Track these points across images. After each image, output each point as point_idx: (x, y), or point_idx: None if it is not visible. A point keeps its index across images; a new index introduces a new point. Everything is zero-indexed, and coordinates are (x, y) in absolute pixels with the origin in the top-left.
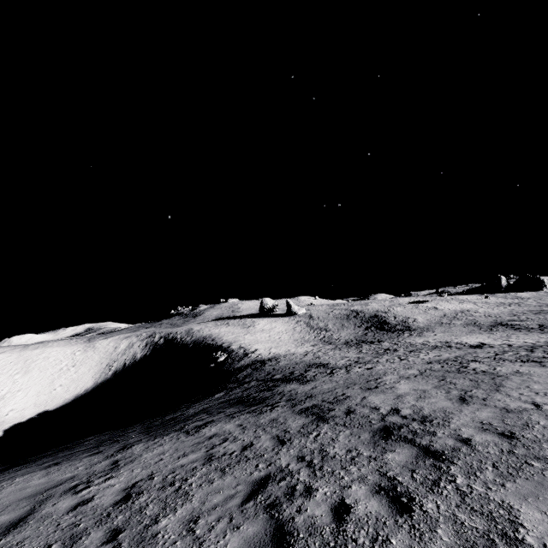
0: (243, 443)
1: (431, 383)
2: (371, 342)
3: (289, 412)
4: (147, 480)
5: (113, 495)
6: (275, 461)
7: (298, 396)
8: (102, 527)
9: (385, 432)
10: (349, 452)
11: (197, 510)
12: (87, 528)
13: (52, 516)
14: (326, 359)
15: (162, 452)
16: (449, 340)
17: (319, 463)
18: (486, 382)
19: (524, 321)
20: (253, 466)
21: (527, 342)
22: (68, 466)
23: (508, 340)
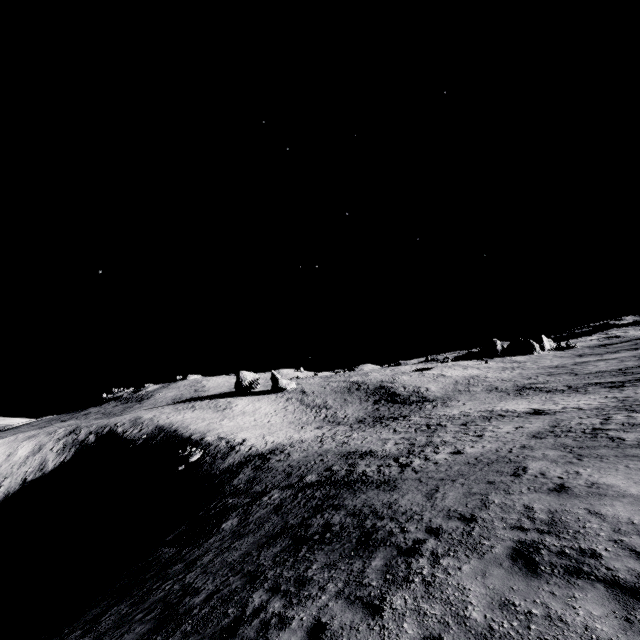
0: None
1: None
2: (392, 417)
3: (499, 571)
4: None
5: None
6: None
7: (437, 521)
8: None
9: None
10: None
11: None
12: None
13: None
14: (360, 444)
15: None
16: (489, 408)
17: None
18: None
19: (547, 383)
20: None
21: (591, 404)
22: None
23: (559, 403)
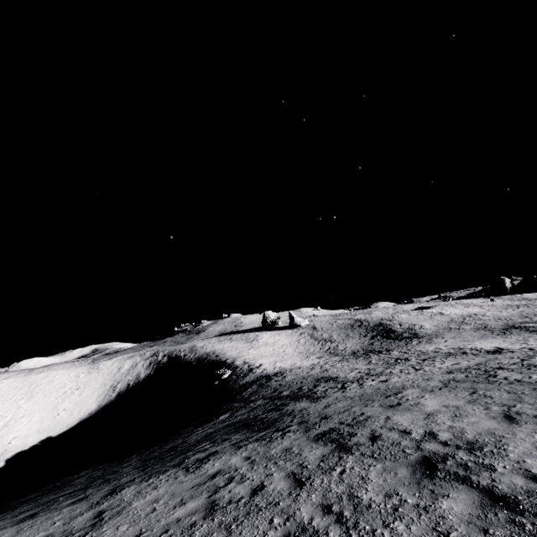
0: (252, 484)
1: (461, 397)
2: (379, 351)
3: (304, 439)
4: None
5: None
6: (294, 514)
7: (311, 418)
8: None
9: (427, 467)
10: (388, 498)
11: None
12: None
13: None
14: (335, 371)
15: (155, 498)
16: (461, 346)
17: (352, 517)
18: (528, 394)
19: None
20: (266, 521)
21: None
22: (45, 520)
23: (526, 343)
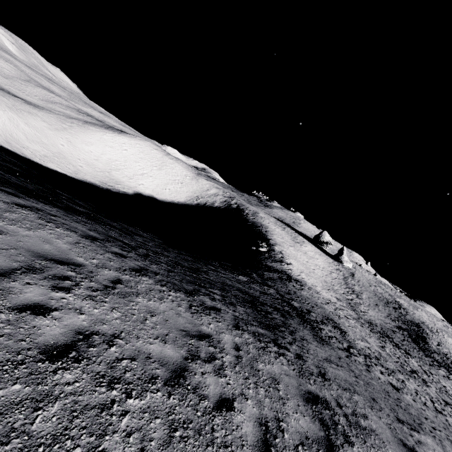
0: (225, 389)
1: None
2: (396, 344)
3: (294, 382)
4: (105, 342)
5: (63, 329)
6: None
7: (309, 360)
8: None
9: None
10: None
11: None
12: None
13: (3, 299)
14: (346, 325)
15: (153, 310)
16: None
17: None
18: None
19: None
20: None
21: None
22: (93, 250)
23: None
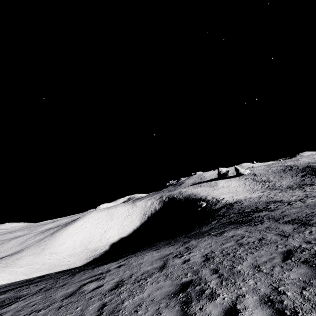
0: (256, 237)
1: None
2: (310, 184)
3: (276, 223)
4: (212, 253)
5: (199, 258)
6: (288, 244)
7: (275, 216)
8: (205, 268)
9: None
10: None
11: (255, 263)
12: (198, 269)
13: (176, 265)
14: (278, 198)
15: (208, 243)
16: None
17: None
18: None
19: None
20: (274, 246)
21: None
22: (165, 249)
23: None
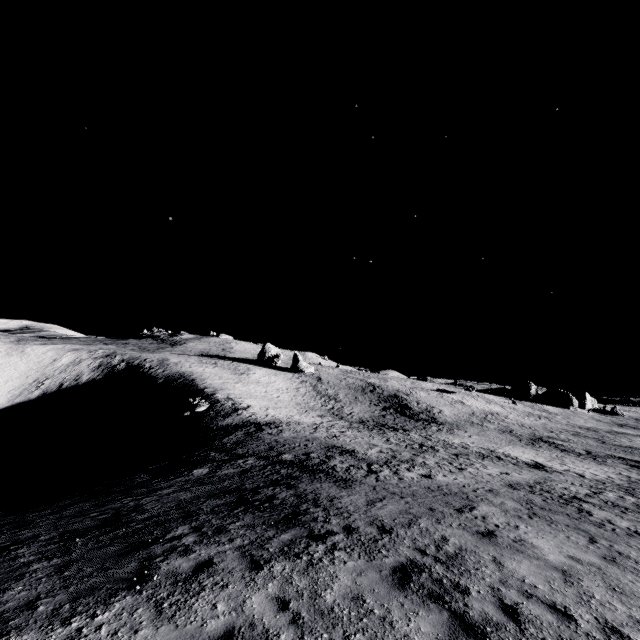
0: None
1: (581, 544)
2: (393, 428)
3: (374, 575)
4: None
5: None
6: None
7: (359, 523)
8: None
9: None
10: None
11: None
12: None
13: None
14: (348, 442)
15: None
16: (491, 448)
17: None
18: None
19: (567, 442)
20: None
21: (598, 475)
22: None
23: (566, 465)
